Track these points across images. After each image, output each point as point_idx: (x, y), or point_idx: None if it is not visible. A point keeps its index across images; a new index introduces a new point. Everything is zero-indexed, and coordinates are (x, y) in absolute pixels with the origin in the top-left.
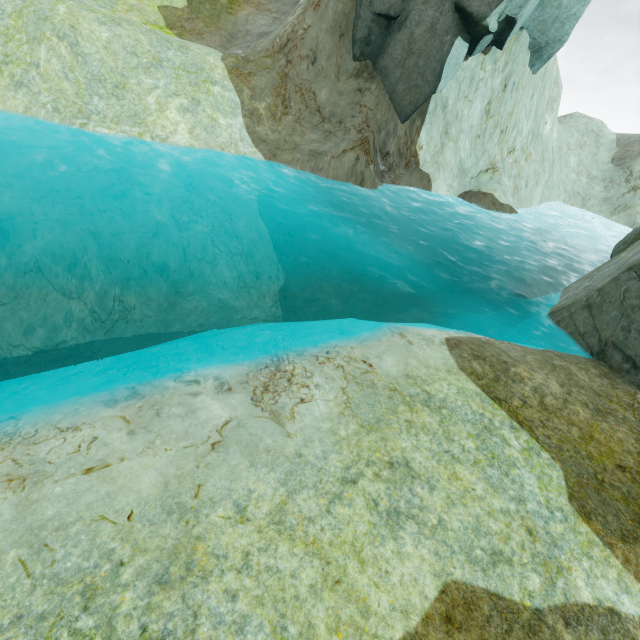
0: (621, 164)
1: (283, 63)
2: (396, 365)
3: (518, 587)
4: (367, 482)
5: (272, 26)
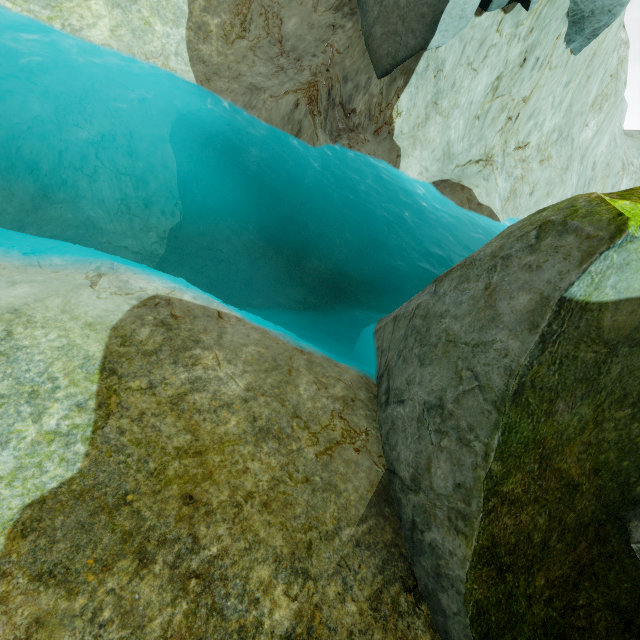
0: None
1: None
2: (21, 297)
3: None
4: None
5: None
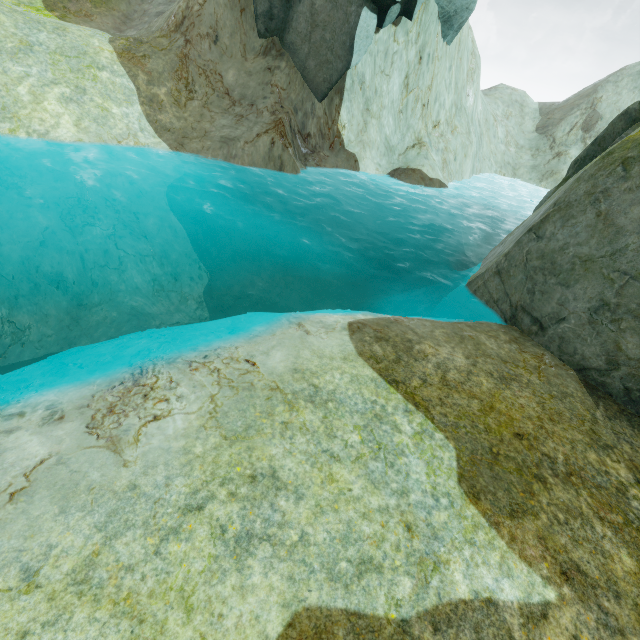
0: (545, 132)
1: (181, 43)
2: (284, 360)
3: (385, 598)
4: (217, 505)
5: (171, 4)
